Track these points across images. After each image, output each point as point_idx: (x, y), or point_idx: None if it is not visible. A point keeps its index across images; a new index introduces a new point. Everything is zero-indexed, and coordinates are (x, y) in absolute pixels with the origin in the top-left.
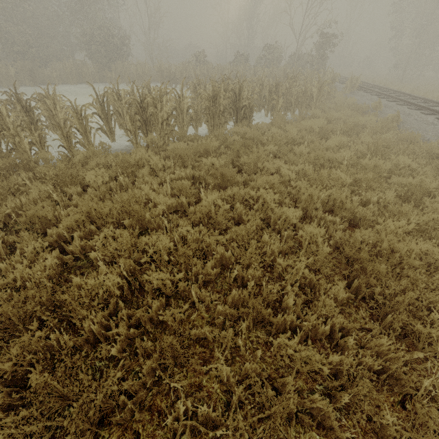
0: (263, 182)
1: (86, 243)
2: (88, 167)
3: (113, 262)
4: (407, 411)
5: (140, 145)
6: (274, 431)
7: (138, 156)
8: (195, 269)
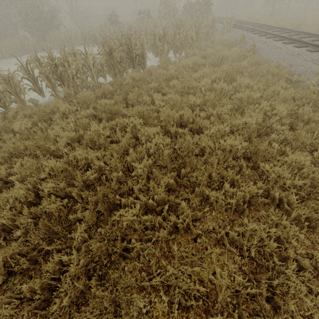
0: (135, 111)
1: (11, 171)
2: (18, 119)
3: (25, 181)
4: (196, 243)
5: (58, 97)
6: (113, 264)
7: (52, 106)
8: (77, 177)
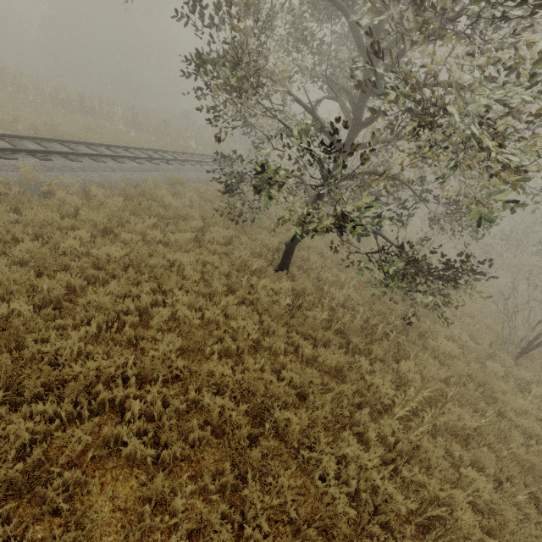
0: None
1: None
2: None
3: None
4: None
5: None
6: None
7: None
8: None
